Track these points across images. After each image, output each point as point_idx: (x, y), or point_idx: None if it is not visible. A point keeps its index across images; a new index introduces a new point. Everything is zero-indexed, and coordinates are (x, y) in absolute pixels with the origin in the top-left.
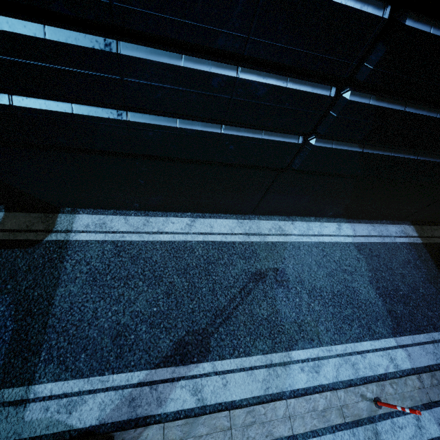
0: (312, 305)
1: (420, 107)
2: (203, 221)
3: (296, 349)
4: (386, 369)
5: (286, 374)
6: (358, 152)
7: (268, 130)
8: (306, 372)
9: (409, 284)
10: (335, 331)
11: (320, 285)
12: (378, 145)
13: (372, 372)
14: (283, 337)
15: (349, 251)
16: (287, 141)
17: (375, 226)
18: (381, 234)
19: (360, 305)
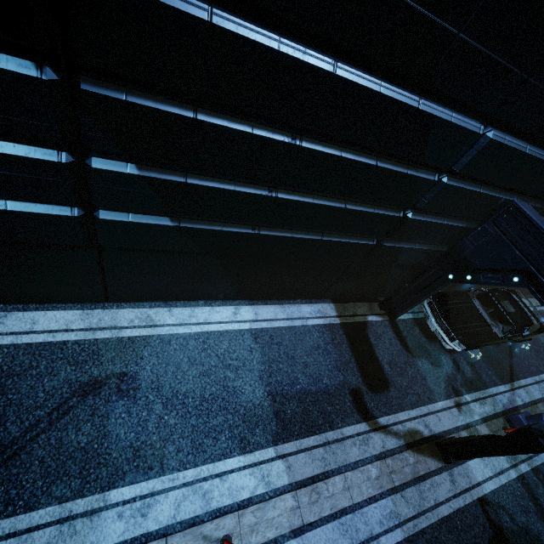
0: (166, 418)
1: (206, 178)
2: (22, 316)
3: (120, 486)
4: (253, 491)
5: (90, 528)
6: (174, 227)
7: (17, 200)
8: (127, 518)
9: (311, 375)
10: (191, 450)
11: (187, 389)
12: (201, 218)
13: (232, 500)
14: (104, 471)
15: (242, 340)
16: (52, 213)
17: (286, 307)
18: (291, 317)
19: (238, 409)
